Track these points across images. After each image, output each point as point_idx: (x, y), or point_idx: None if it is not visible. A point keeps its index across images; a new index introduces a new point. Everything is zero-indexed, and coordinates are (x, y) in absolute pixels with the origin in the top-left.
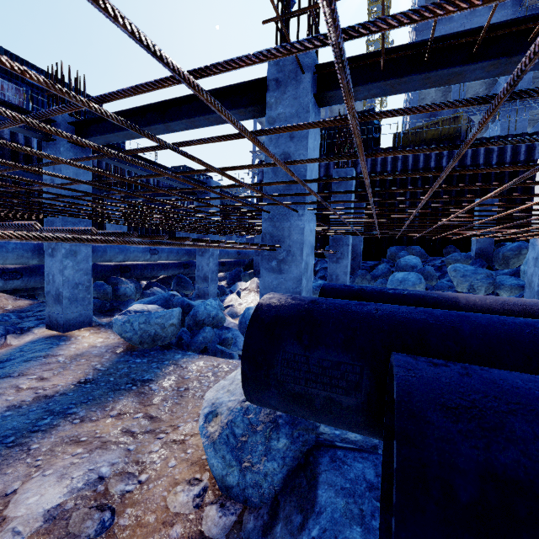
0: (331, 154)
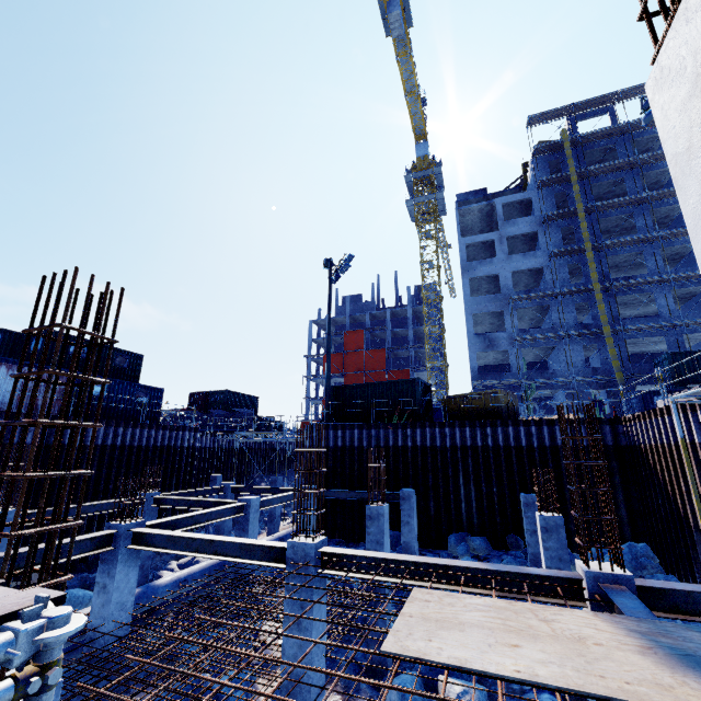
0: (380, 424)
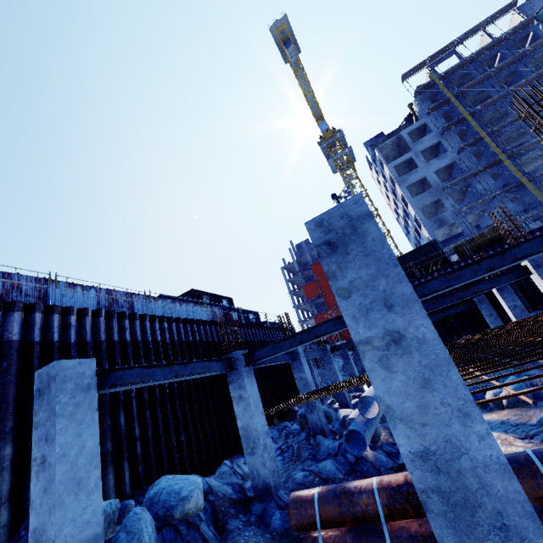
0: (426, 274)
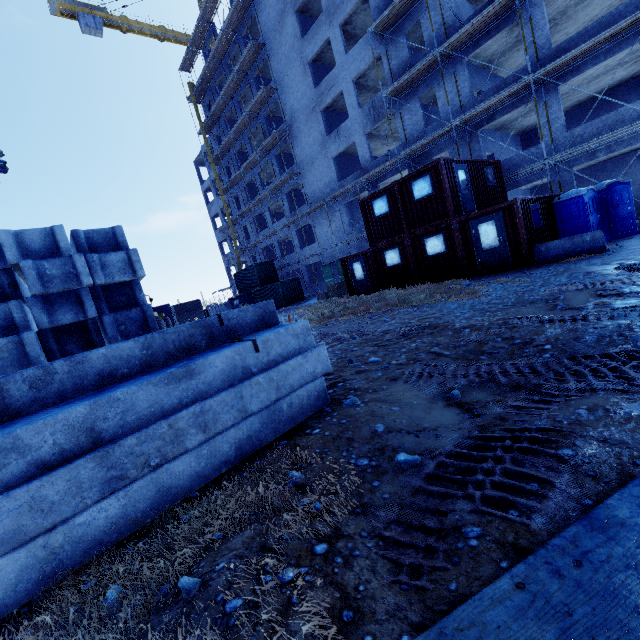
0: None
